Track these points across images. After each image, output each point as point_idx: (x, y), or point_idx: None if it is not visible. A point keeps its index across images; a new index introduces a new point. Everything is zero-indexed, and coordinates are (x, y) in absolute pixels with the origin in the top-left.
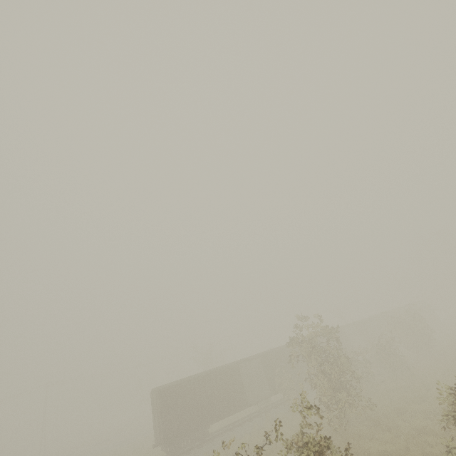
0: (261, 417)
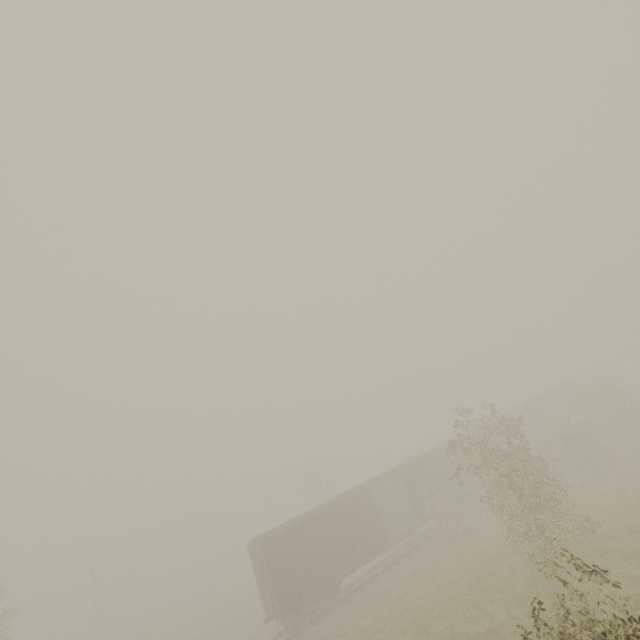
0: (411, 556)
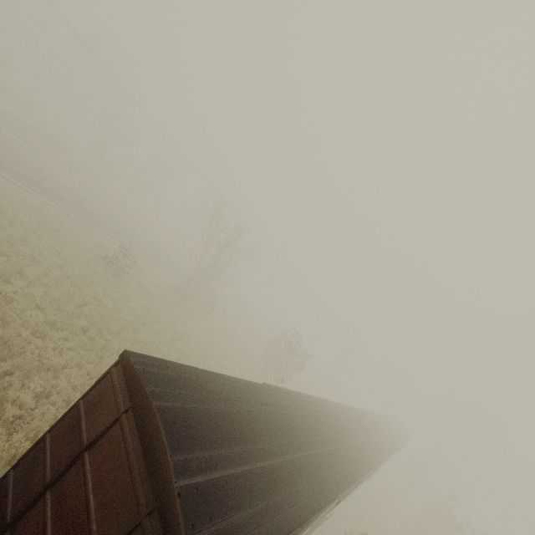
0: None
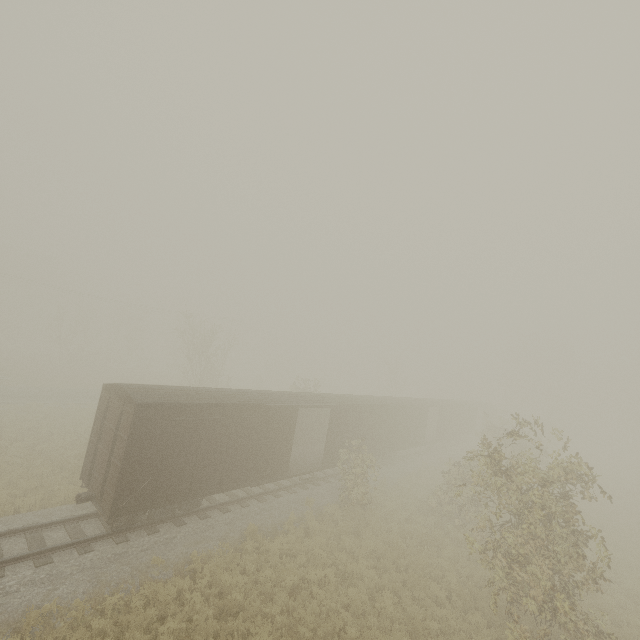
0: (295, 495)
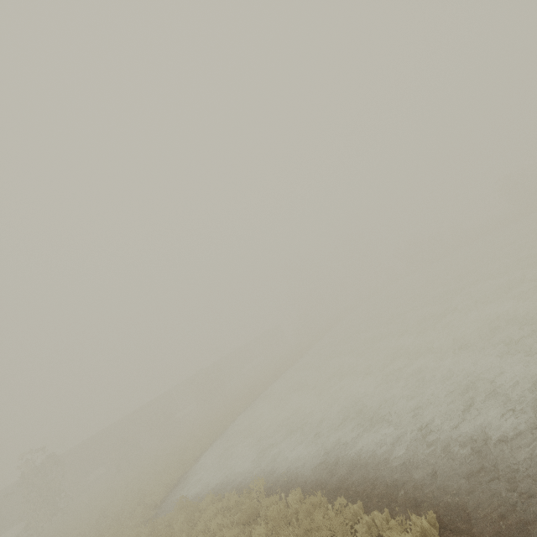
0: None
